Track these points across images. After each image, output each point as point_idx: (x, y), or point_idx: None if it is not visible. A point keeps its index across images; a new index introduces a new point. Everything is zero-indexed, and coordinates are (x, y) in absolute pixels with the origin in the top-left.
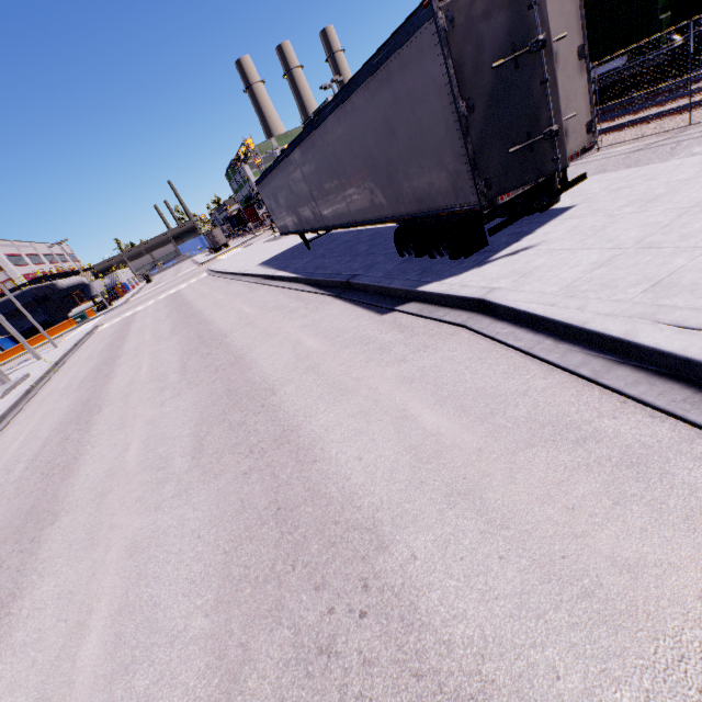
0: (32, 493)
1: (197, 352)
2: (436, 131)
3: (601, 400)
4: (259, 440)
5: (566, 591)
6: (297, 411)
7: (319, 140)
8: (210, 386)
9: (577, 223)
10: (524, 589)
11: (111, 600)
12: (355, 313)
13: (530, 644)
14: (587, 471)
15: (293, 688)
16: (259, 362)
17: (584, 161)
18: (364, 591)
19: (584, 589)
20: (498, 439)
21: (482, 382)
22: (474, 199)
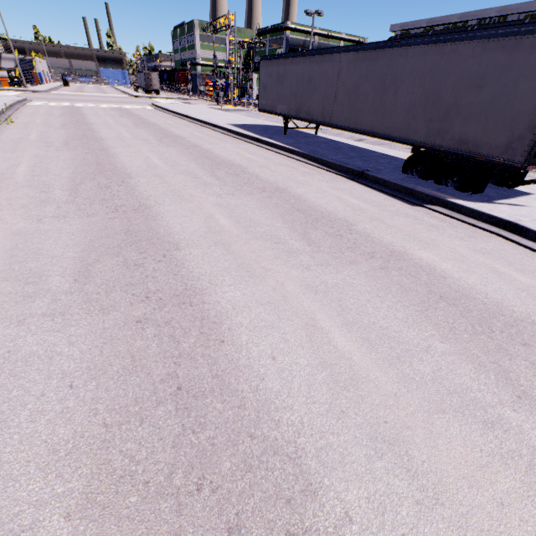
0: (111, 218)
1: (220, 169)
2: (526, 102)
3: None
4: (372, 251)
5: None
6: (392, 243)
7: (387, 58)
8: (268, 199)
9: None
10: None
11: (328, 316)
12: (382, 196)
13: None
14: None
15: None
16: (310, 198)
17: None
18: None
19: None
20: None
21: None
22: (520, 159)
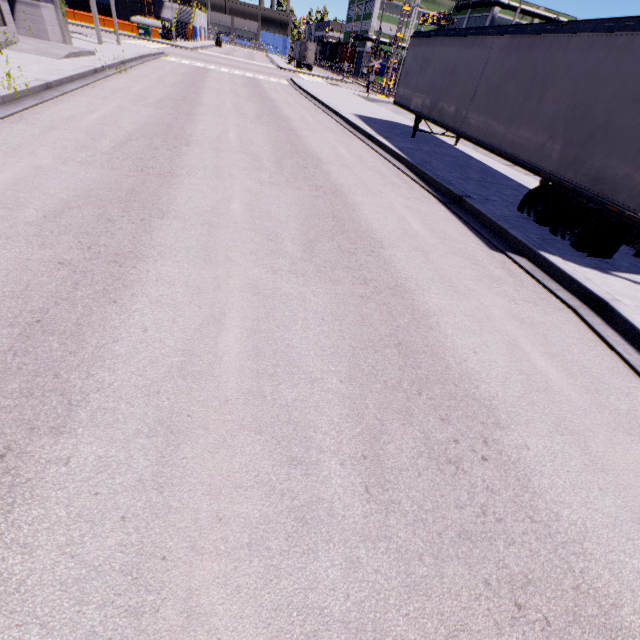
0: (129, 176)
1: (292, 158)
2: None
3: None
4: (373, 278)
5: None
6: (409, 278)
7: (544, 48)
8: (312, 199)
9: None
10: (618, 517)
11: (242, 317)
12: (463, 230)
13: (621, 550)
14: None
15: (428, 471)
16: (363, 210)
17: None
18: (485, 445)
19: None
20: (601, 412)
21: (588, 363)
22: None
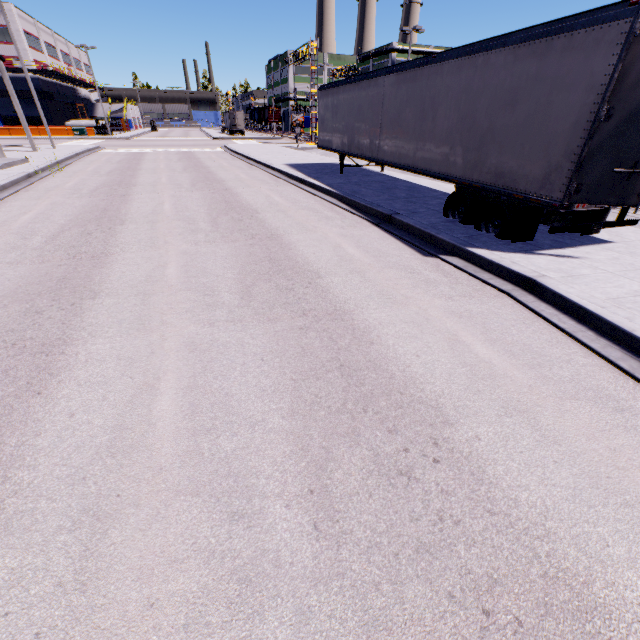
0: (60, 265)
1: (227, 214)
2: (561, 121)
3: (635, 389)
4: (311, 308)
5: (611, 498)
6: (348, 300)
7: (425, 77)
8: (248, 247)
9: (617, 256)
10: (577, 487)
11: (178, 377)
12: (396, 244)
13: (584, 520)
14: (625, 430)
15: (379, 489)
16: (299, 247)
17: (615, 211)
18: (435, 447)
19: (626, 501)
20: (546, 385)
21: (528, 340)
22: (558, 195)
